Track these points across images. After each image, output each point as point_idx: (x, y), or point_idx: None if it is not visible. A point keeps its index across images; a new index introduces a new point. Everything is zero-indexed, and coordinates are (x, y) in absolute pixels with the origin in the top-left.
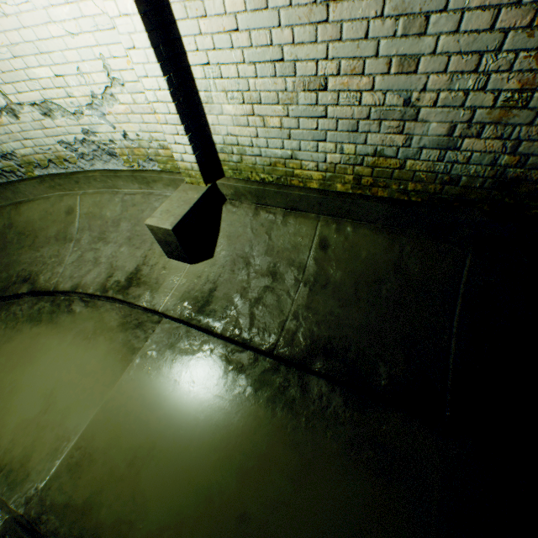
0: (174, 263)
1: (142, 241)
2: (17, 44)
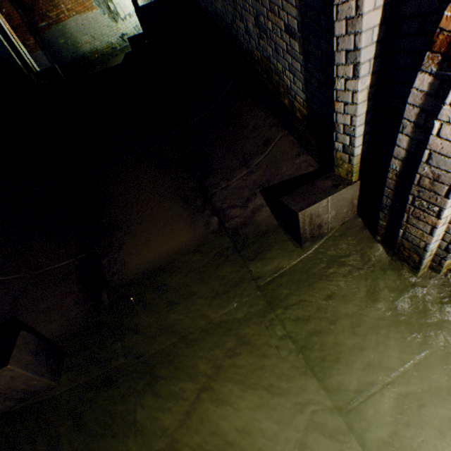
0: None
1: None
2: None
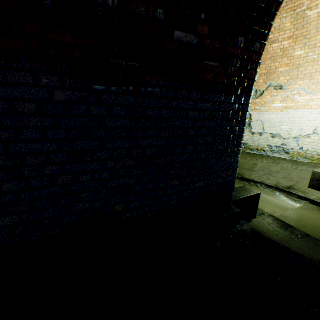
0: (311, 190)
1: (290, 180)
2: (284, 120)
